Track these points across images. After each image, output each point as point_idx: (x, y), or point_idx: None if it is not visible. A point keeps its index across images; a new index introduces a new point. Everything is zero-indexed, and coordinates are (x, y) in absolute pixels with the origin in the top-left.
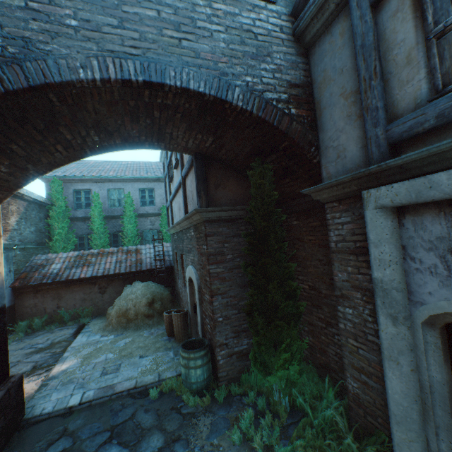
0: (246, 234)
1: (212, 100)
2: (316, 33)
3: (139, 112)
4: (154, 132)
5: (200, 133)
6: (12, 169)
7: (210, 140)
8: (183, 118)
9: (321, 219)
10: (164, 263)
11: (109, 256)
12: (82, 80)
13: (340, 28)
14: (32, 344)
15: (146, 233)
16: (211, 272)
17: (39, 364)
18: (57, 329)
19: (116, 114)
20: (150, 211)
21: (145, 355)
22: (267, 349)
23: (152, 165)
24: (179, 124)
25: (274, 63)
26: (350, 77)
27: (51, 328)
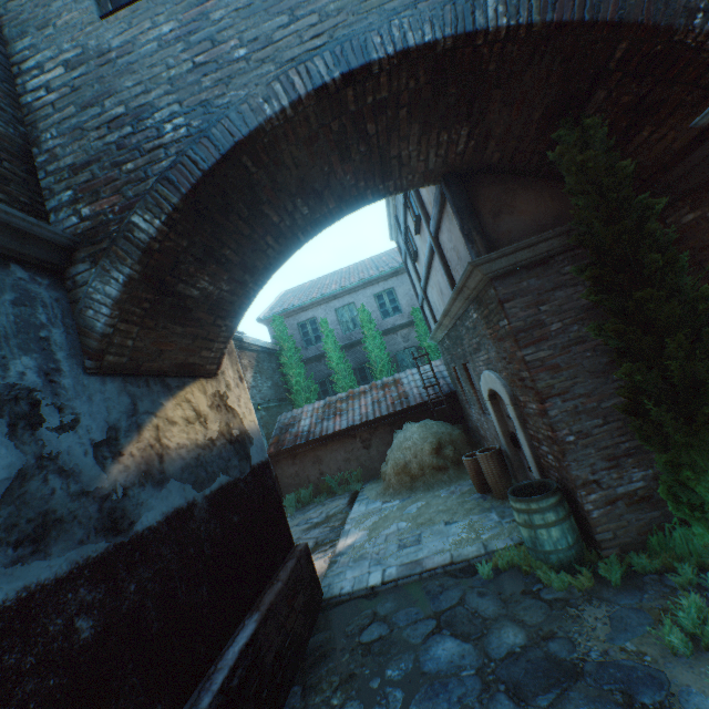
0: (579, 271)
1: (451, 46)
2: None
3: (347, 138)
4: (374, 166)
5: (444, 130)
6: (232, 286)
7: (464, 136)
8: (410, 114)
9: None
10: (439, 389)
11: (362, 397)
12: (270, 117)
13: None
14: (306, 519)
15: (400, 356)
16: (528, 360)
17: (321, 540)
18: (327, 501)
19: (319, 158)
20: (397, 322)
21: (452, 521)
22: (698, 476)
23: (381, 258)
24: (407, 131)
25: None
26: None
27: (321, 499)
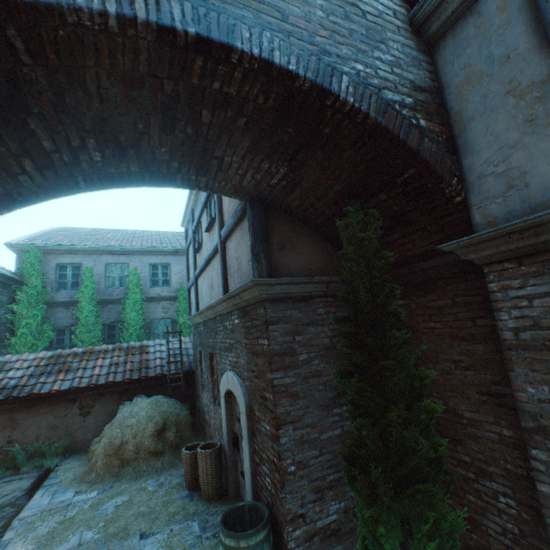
0: (336, 320)
1: (307, 89)
2: (449, 18)
3: (177, 109)
4: (194, 154)
5: (268, 159)
6: None
7: (281, 173)
8: (247, 127)
9: (454, 296)
10: (181, 366)
11: (100, 357)
12: (81, 7)
13: (498, 0)
14: None
15: (156, 323)
16: (276, 384)
17: None
18: (2, 481)
19: (136, 108)
20: (163, 293)
21: (151, 532)
22: (388, 532)
23: (168, 235)
24: (239, 140)
25: (390, 54)
26: (528, 62)
27: None
